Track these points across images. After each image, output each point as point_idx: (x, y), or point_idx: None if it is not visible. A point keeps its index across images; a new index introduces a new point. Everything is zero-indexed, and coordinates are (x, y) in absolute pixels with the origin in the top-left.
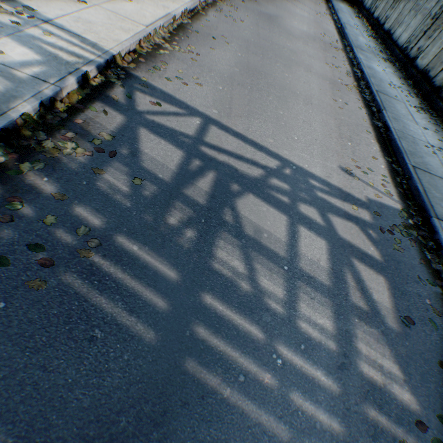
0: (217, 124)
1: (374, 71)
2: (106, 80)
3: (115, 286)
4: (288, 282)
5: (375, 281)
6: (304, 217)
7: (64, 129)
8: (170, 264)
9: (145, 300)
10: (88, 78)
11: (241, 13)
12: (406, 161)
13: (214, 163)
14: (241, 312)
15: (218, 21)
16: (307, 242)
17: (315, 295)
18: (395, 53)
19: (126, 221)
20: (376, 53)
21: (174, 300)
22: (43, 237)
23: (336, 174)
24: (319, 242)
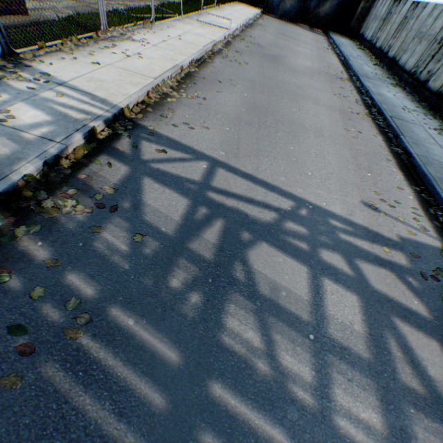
0: (225, 166)
1: (385, 97)
2: (114, 132)
3: (104, 377)
4: (316, 357)
5: (427, 348)
6: (328, 267)
7: (66, 186)
8: (171, 341)
9: (139, 395)
10: (95, 132)
11: (245, 57)
12: (437, 190)
13: (222, 209)
14: (260, 406)
15: (224, 66)
16: (335, 299)
17: (353, 375)
18: (403, 78)
19: (122, 288)
20: (383, 80)
21: (174, 392)
22: (27, 316)
23: (358, 211)
24: (349, 298)
